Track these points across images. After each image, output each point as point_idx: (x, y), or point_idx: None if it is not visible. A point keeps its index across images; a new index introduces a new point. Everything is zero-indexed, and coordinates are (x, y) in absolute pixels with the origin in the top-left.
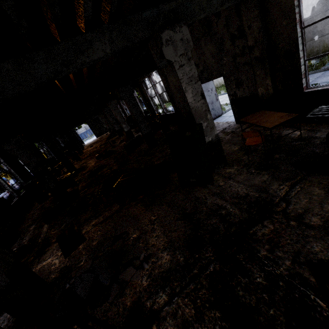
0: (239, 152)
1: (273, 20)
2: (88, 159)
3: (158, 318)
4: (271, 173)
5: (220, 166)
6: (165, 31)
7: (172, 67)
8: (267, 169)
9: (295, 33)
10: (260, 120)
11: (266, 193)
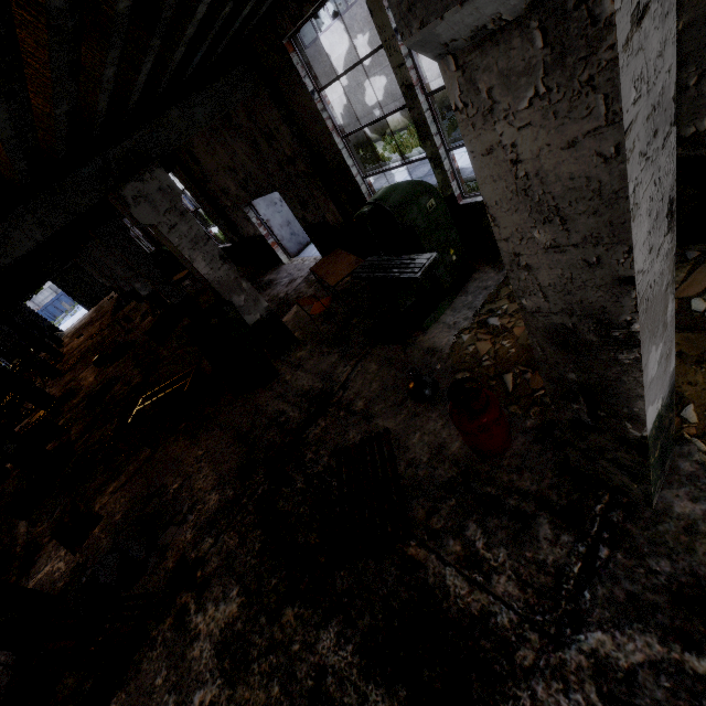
0: (318, 319)
1: (305, 123)
2: (78, 370)
3: (203, 563)
4: (342, 350)
5: (289, 350)
6: (127, 185)
7: (158, 230)
8: (340, 344)
9: (336, 145)
10: (329, 271)
11: (330, 380)
